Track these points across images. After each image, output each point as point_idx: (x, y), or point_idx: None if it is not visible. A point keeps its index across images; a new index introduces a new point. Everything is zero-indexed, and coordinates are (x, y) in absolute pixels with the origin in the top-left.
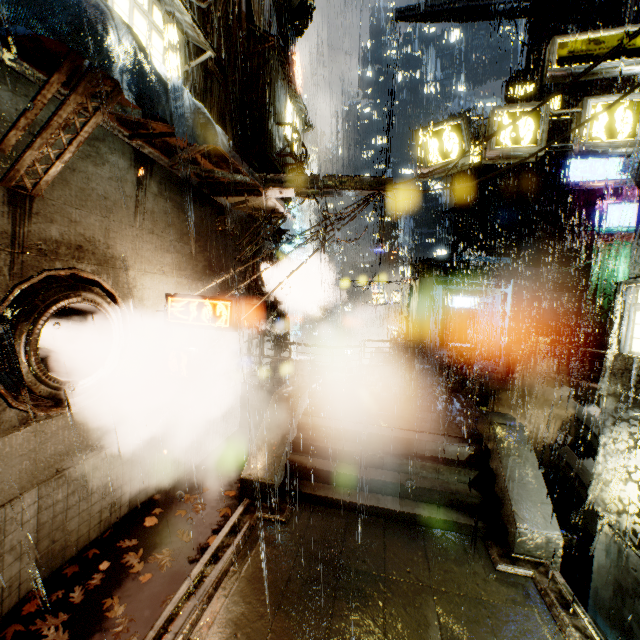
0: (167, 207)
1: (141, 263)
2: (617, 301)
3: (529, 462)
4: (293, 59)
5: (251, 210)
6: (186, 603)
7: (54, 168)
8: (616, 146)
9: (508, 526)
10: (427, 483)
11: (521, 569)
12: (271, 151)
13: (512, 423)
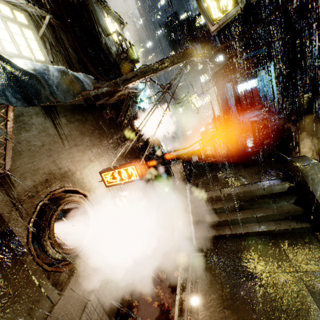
0: (75, 126)
1: (79, 165)
2: None
3: None
4: None
5: (117, 98)
6: (181, 318)
7: (7, 155)
8: None
9: None
10: (270, 211)
11: None
12: (111, 56)
13: (310, 163)
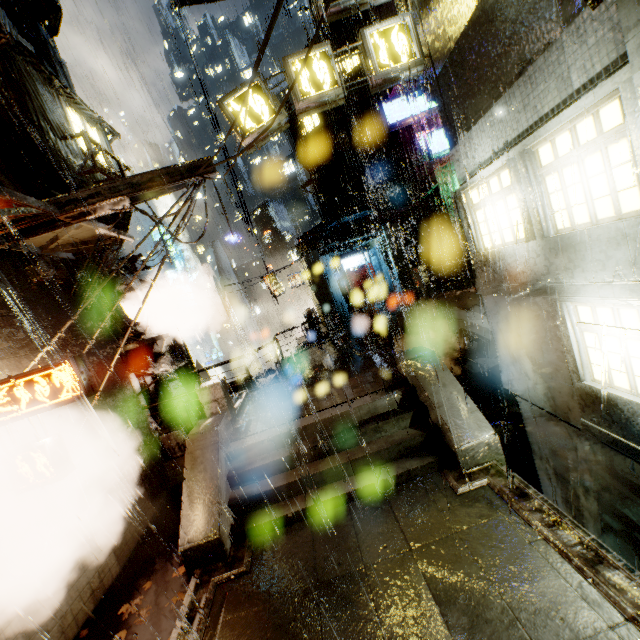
0: None
1: None
2: (459, 209)
3: (448, 381)
4: (57, 62)
5: (71, 247)
6: None
7: None
8: (404, 69)
9: (454, 448)
10: (374, 447)
11: (477, 482)
12: (67, 172)
13: (423, 353)
